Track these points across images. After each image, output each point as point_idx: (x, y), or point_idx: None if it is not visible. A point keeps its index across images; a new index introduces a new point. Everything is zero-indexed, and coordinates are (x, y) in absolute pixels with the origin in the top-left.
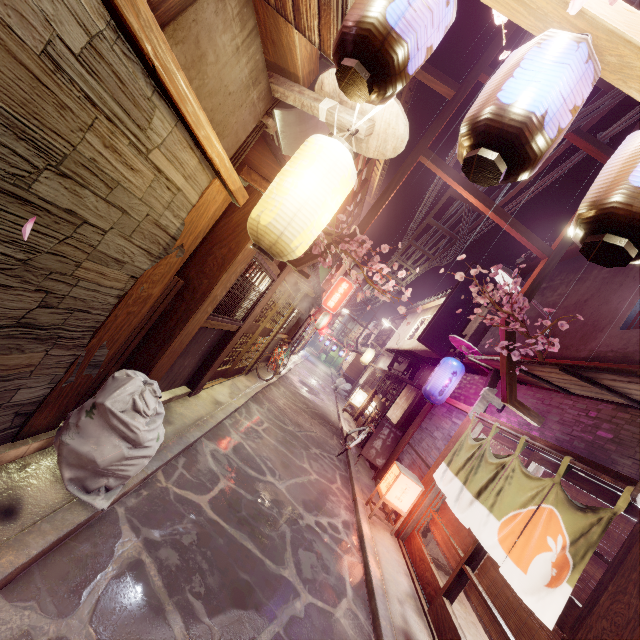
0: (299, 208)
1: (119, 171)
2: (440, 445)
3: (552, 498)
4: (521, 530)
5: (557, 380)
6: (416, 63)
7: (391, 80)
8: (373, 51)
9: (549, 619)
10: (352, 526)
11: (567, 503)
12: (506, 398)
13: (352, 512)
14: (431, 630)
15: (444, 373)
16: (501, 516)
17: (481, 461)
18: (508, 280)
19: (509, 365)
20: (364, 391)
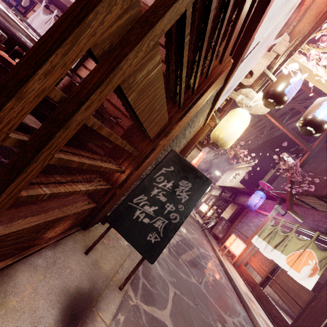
0: (233, 132)
1: (196, 123)
2: (253, 229)
3: (310, 247)
4: (296, 258)
5: (312, 203)
6: (288, 100)
7: (281, 105)
8: (279, 99)
9: (310, 287)
10: (215, 257)
11: (317, 248)
12: (289, 209)
13: (213, 253)
14: (255, 297)
15: (256, 197)
16: (287, 254)
17: (276, 234)
18: (290, 159)
19: (291, 195)
20: (207, 205)
